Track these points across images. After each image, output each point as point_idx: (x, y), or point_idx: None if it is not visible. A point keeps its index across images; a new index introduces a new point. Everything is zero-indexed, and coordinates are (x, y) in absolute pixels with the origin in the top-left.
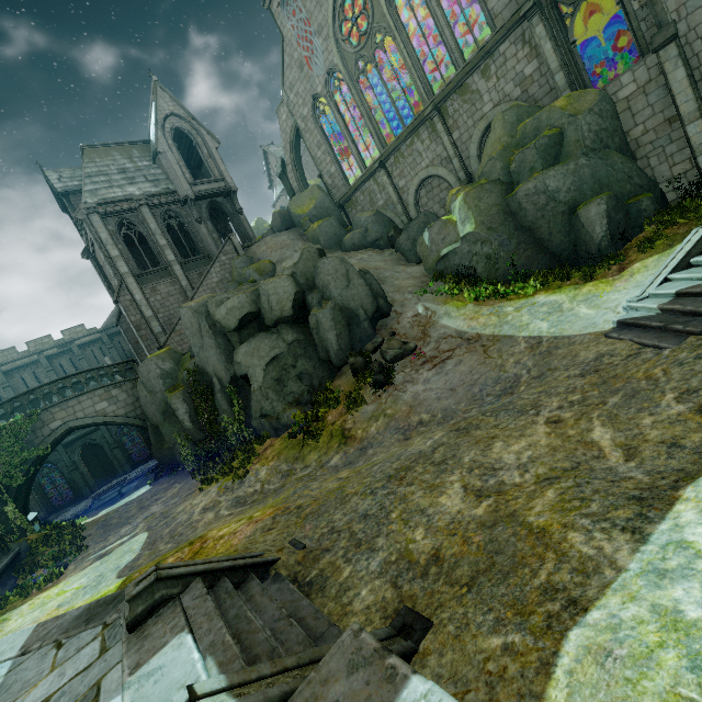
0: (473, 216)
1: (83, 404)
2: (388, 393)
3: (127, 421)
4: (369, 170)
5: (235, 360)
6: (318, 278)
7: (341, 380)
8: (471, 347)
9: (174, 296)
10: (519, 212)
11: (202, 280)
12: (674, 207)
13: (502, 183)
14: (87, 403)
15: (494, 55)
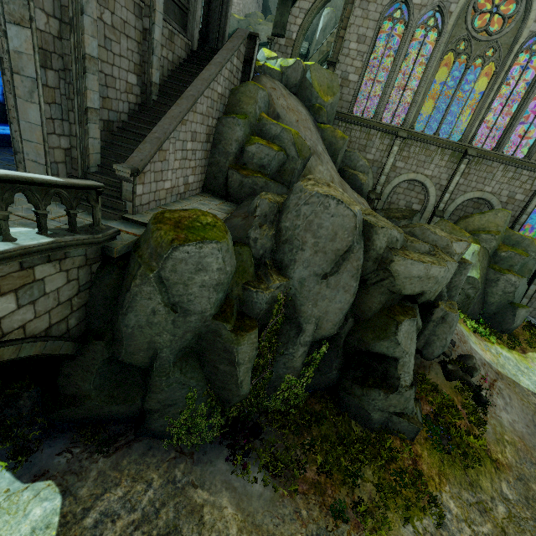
0: (479, 268)
1: None
2: (489, 413)
3: (47, 351)
4: (390, 127)
5: (398, 339)
6: (460, 277)
7: (433, 376)
8: (504, 382)
9: (130, 41)
10: (492, 282)
11: (214, 76)
12: (535, 329)
13: (489, 255)
14: None
15: (518, 169)
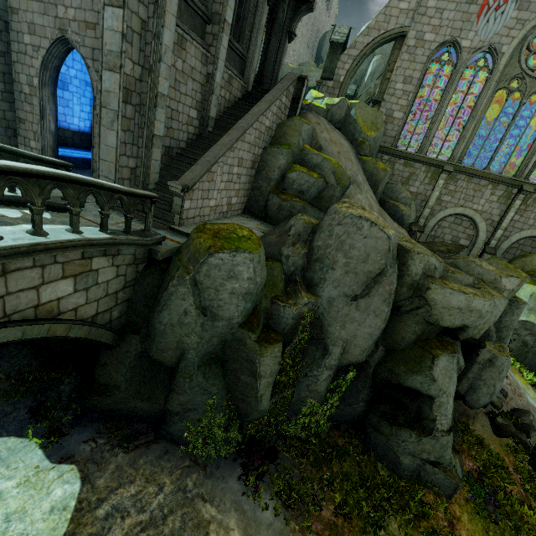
0: None
1: (13, 279)
2: None
3: (91, 336)
4: (435, 160)
5: (434, 374)
6: (511, 317)
7: (478, 428)
8: None
9: (195, 83)
10: None
11: (263, 111)
12: None
13: None
14: (24, 277)
15: None
